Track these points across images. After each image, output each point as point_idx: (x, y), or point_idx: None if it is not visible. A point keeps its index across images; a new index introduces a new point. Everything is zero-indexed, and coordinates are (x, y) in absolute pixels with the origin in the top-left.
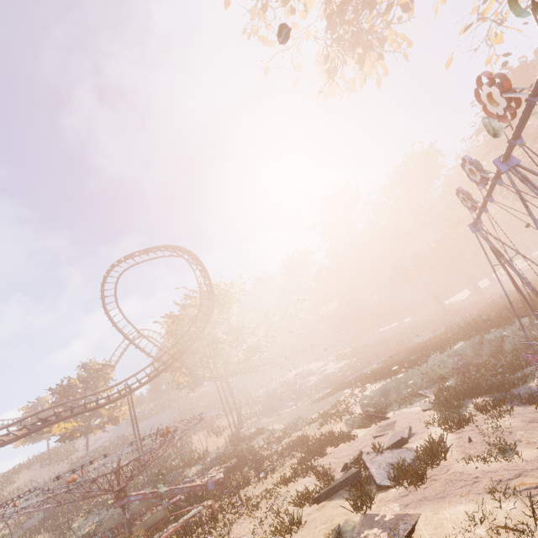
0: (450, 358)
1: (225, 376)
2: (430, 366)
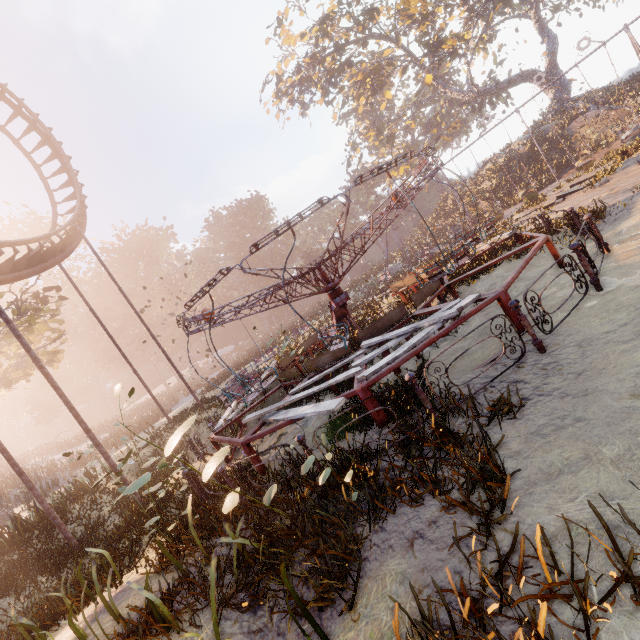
0: None
1: None
2: None
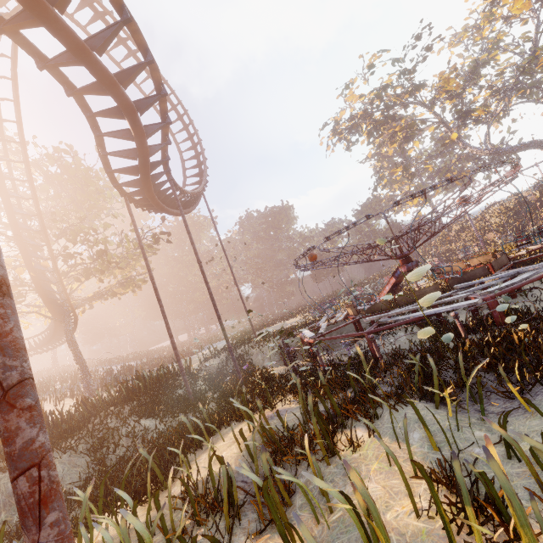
0: None
1: (67, 310)
2: None
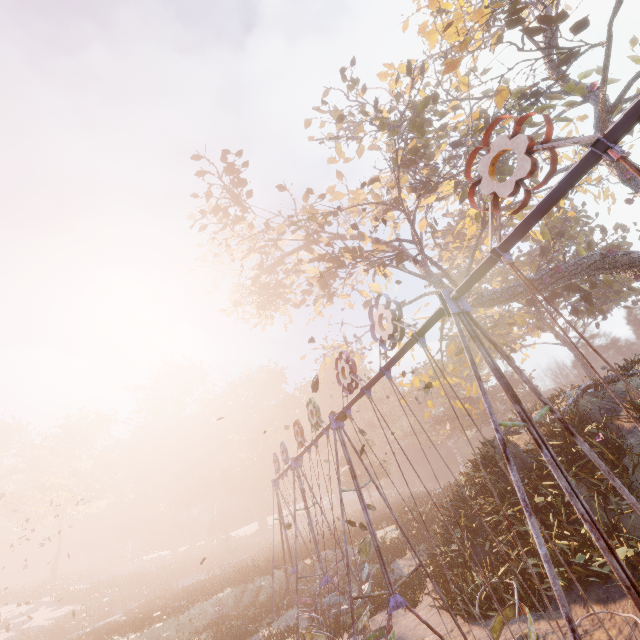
0: (213, 607)
1: None
2: (192, 615)
